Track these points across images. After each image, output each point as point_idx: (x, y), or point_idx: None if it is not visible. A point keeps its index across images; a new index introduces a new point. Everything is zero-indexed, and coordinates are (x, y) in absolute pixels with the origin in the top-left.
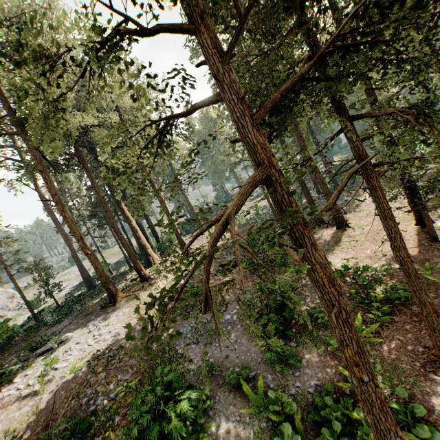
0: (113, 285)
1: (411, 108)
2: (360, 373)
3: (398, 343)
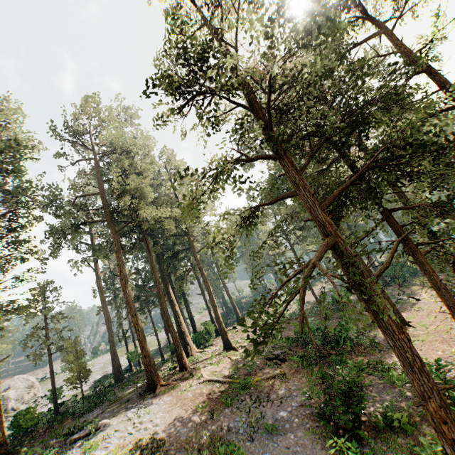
0: (155, 369)
1: (435, 203)
2: (449, 432)
3: None
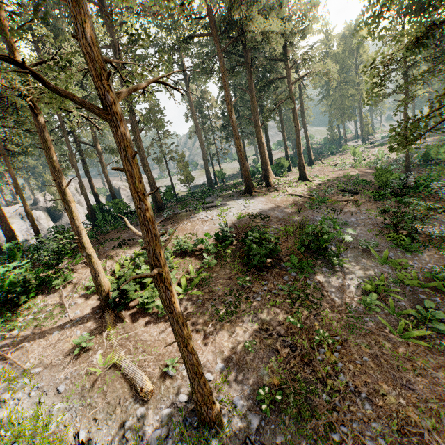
0: (251, 181)
1: None
2: None
3: None
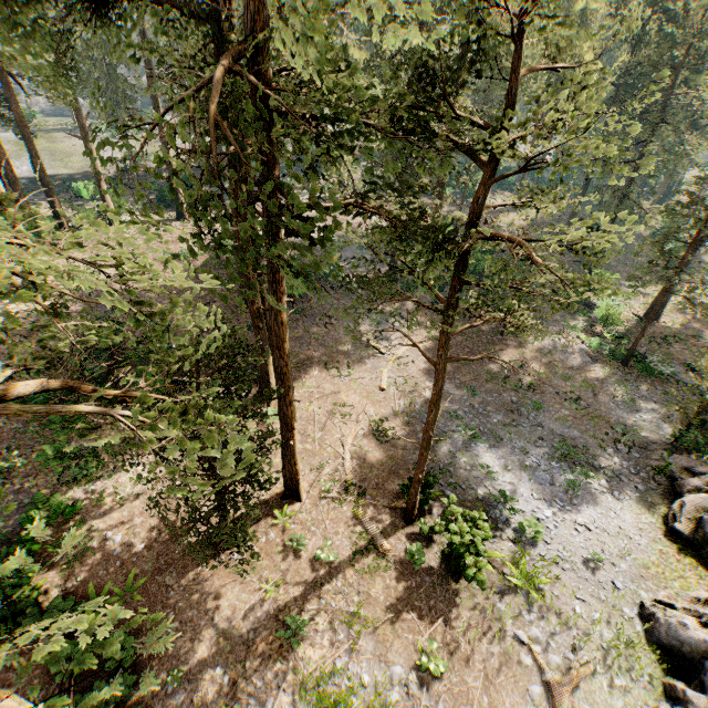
0: None
1: None
2: None
3: None
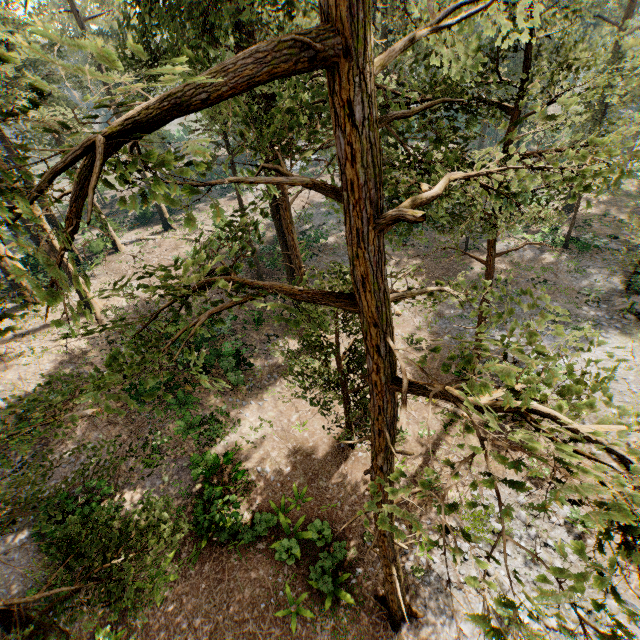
0: None
1: None
2: None
3: (177, 606)
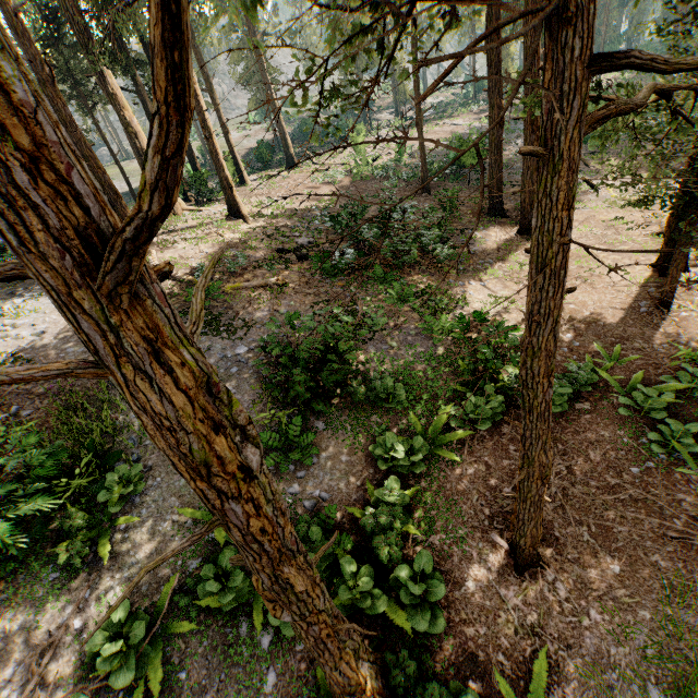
0: None
1: None
2: (277, 611)
3: (481, 470)
